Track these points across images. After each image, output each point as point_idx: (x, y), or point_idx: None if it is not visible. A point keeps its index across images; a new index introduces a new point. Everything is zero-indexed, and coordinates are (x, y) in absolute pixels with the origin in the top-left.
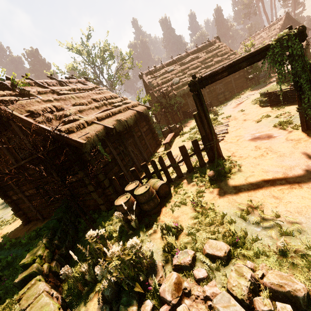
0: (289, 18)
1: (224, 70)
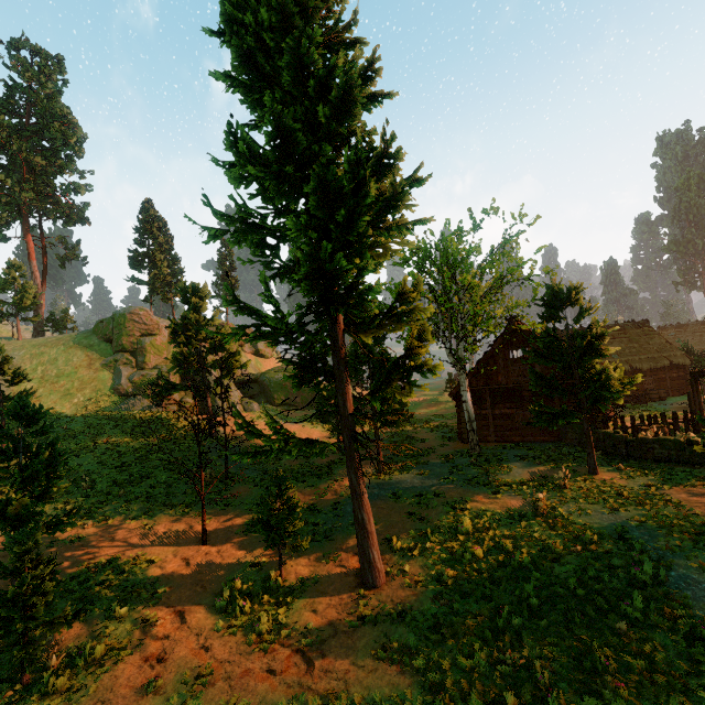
0: None
1: None
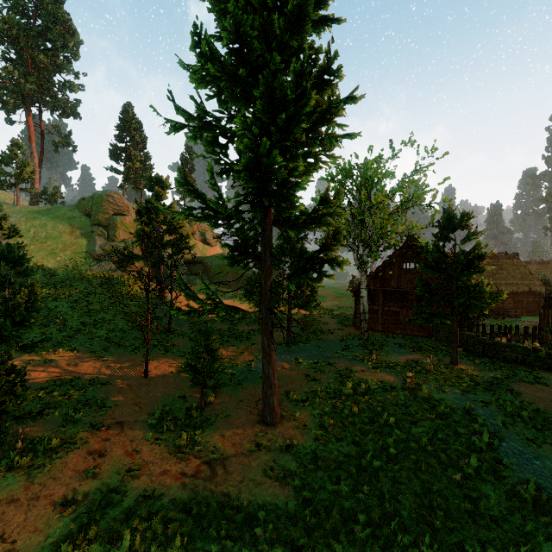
0: None
1: None
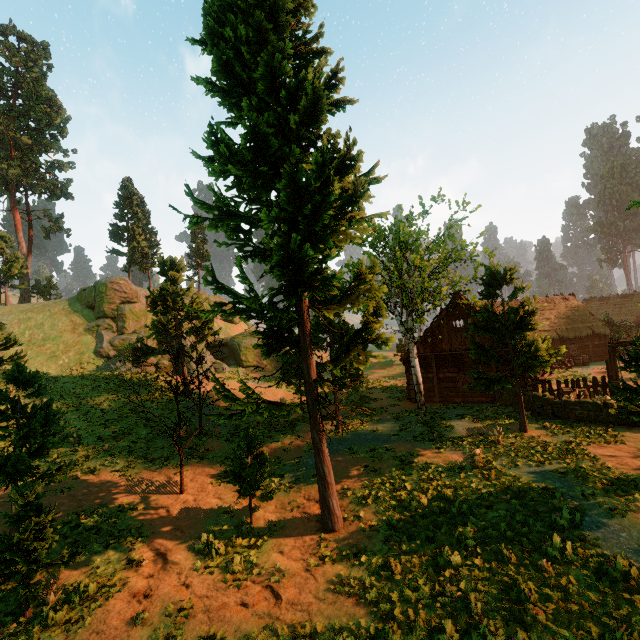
0: None
1: None
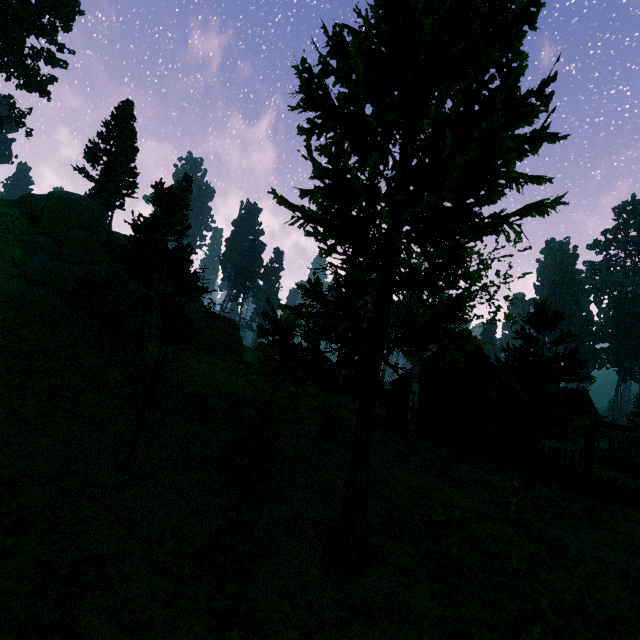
0: (587, 396)
1: (614, 426)
